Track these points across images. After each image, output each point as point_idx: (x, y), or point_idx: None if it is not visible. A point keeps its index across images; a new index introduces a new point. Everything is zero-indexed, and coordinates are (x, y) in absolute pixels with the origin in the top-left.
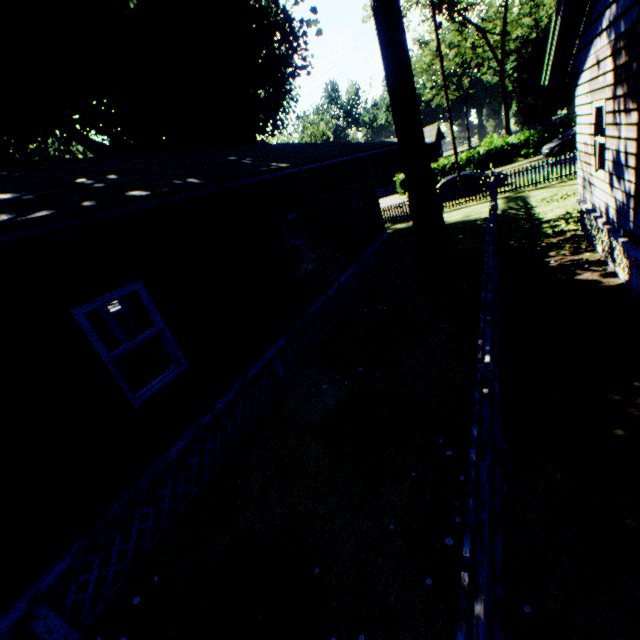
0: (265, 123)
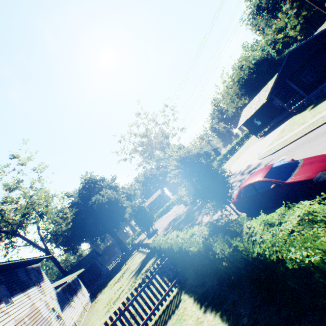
0: (106, 228)
